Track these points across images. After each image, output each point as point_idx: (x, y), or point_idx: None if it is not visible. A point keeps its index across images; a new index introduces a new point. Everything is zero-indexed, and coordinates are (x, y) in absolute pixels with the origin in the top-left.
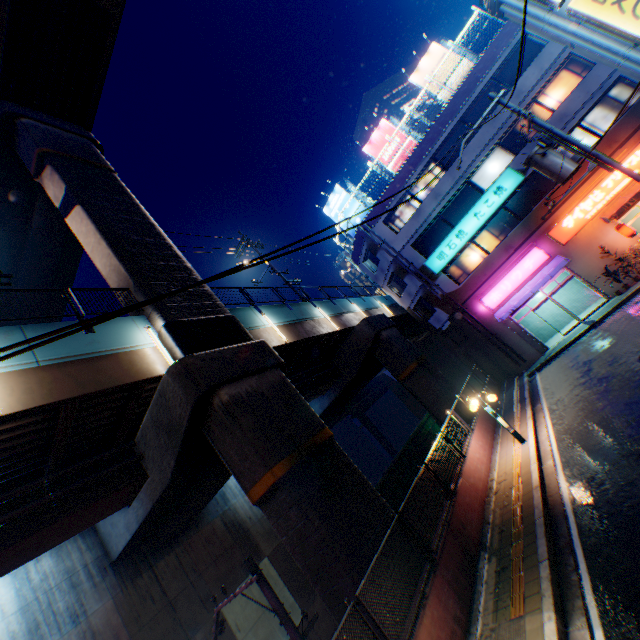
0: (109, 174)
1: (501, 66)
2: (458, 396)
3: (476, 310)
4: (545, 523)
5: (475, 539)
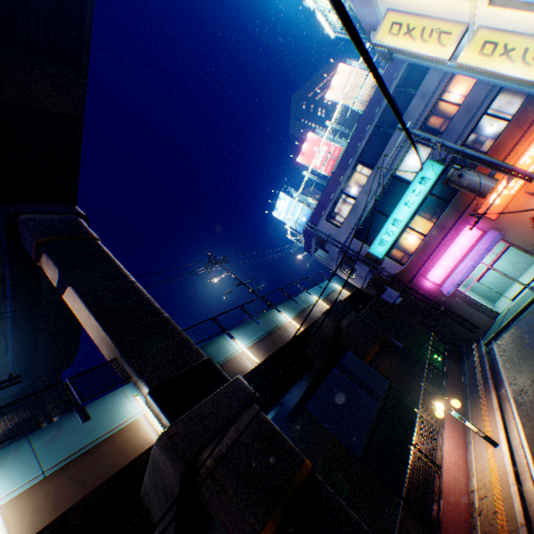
0: (93, 243)
1: (403, 74)
2: (422, 386)
3: (423, 286)
4: None
5: None
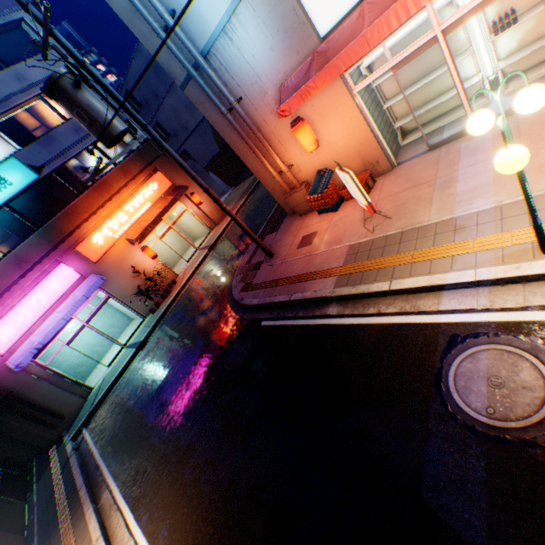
0: None
1: None
2: None
3: None
4: None
5: None
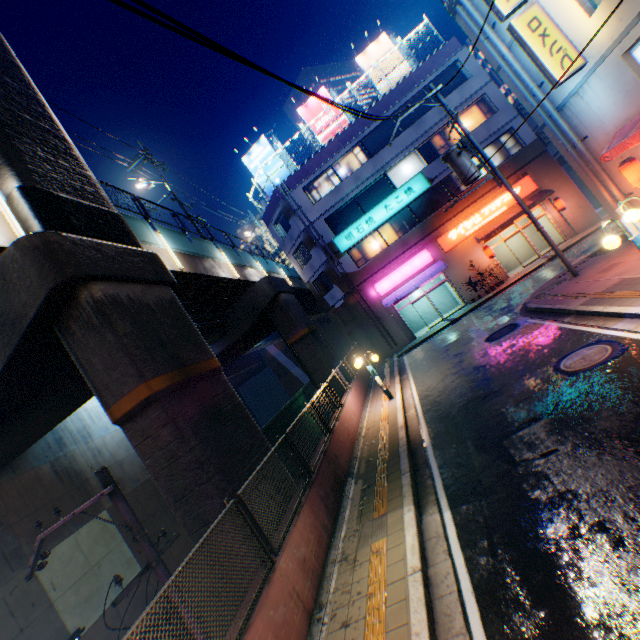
0: None
1: (434, 81)
2: (343, 360)
3: (368, 294)
4: (408, 449)
5: (345, 469)
